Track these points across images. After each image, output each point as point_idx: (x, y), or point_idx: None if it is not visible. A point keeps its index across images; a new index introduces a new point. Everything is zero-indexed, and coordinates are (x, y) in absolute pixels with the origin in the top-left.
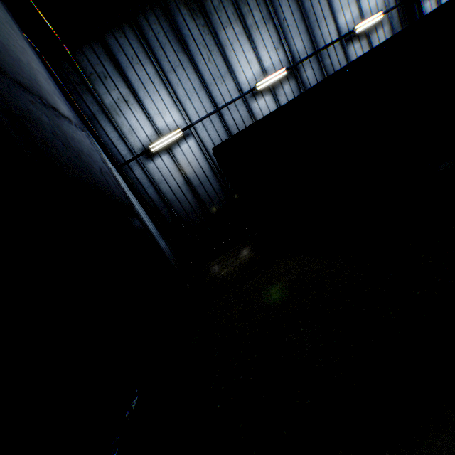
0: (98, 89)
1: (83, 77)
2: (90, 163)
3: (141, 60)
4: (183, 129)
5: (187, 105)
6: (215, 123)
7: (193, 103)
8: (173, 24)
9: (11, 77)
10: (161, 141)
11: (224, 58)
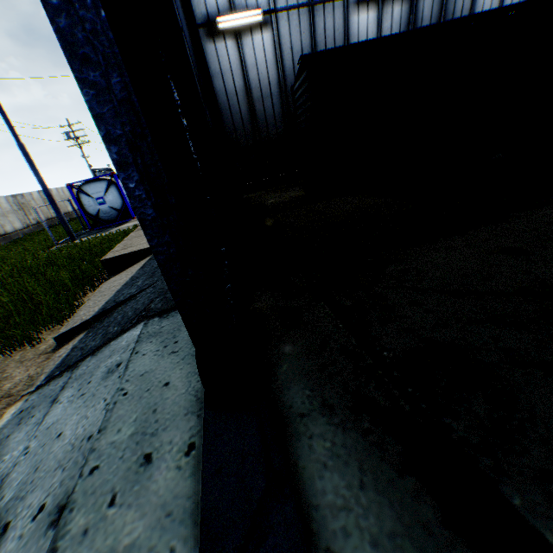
0: None
1: None
2: None
3: None
4: (263, 12)
5: None
6: (302, 22)
7: None
8: None
9: None
10: (234, 18)
11: None
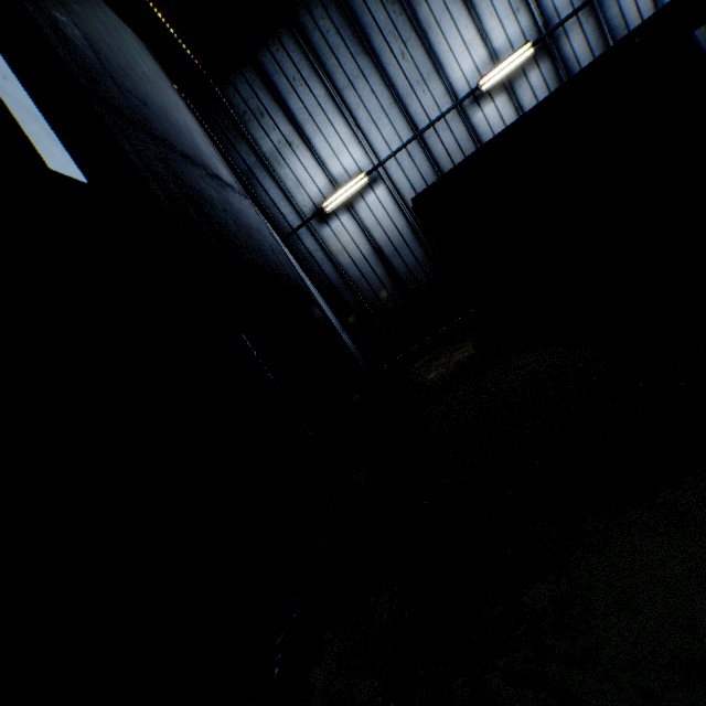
0: (254, 134)
1: (235, 121)
2: (261, 240)
3: (306, 80)
4: (367, 172)
5: (372, 135)
6: (414, 156)
7: (380, 130)
8: (347, 13)
9: (179, 152)
10: (339, 195)
11: (426, 49)
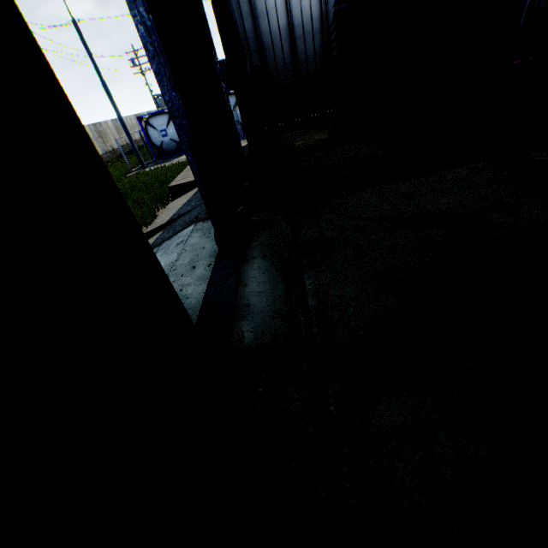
0: None
1: None
2: None
3: None
4: None
5: None
6: None
7: None
8: None
9: None
10: None
11: None
